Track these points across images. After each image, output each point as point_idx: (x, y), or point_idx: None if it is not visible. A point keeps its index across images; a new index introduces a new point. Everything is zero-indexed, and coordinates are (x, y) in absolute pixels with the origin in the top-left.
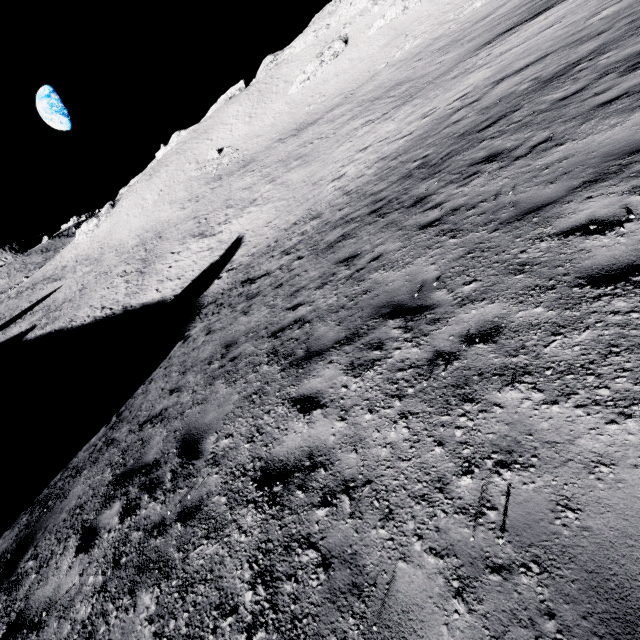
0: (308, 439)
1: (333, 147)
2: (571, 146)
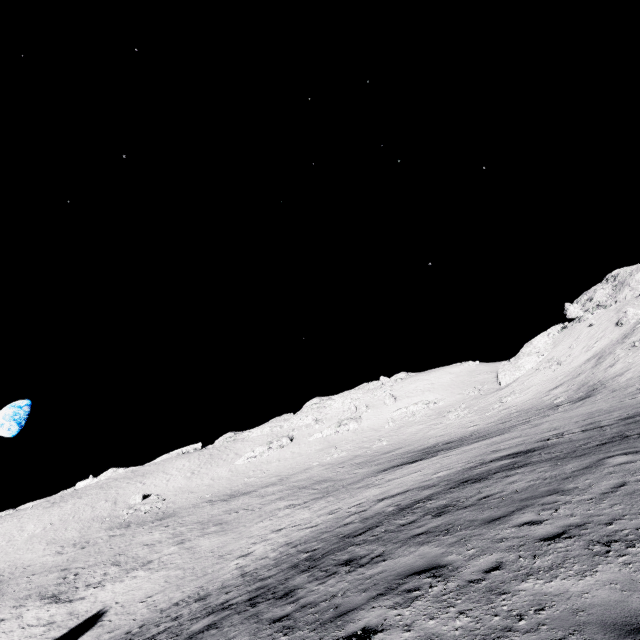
0: None
1: (254, 521)
2: (388, 562)
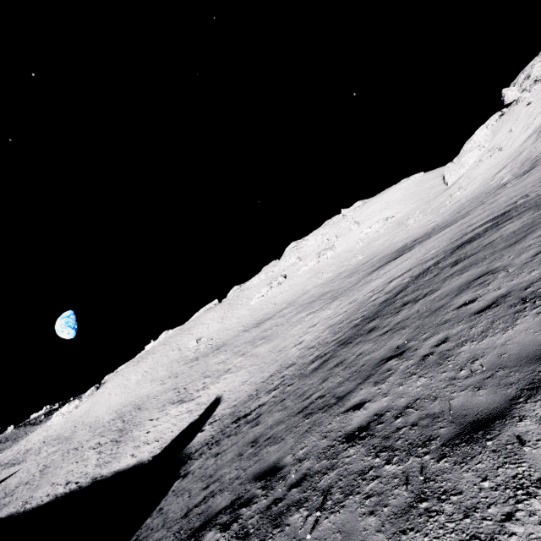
0: (369, 412)
1: (288, 329)
2: (443, 289)
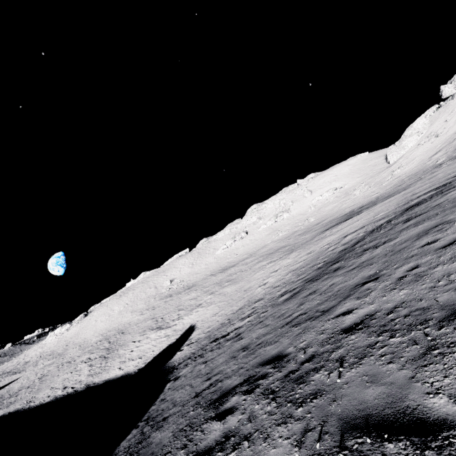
0: (359, 315)
1: (252, 274)
2: (401, 237)
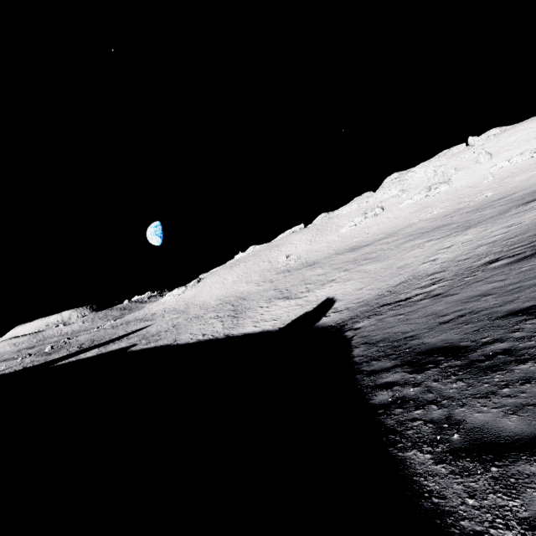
0: None
1: (402, 252)
2: None
